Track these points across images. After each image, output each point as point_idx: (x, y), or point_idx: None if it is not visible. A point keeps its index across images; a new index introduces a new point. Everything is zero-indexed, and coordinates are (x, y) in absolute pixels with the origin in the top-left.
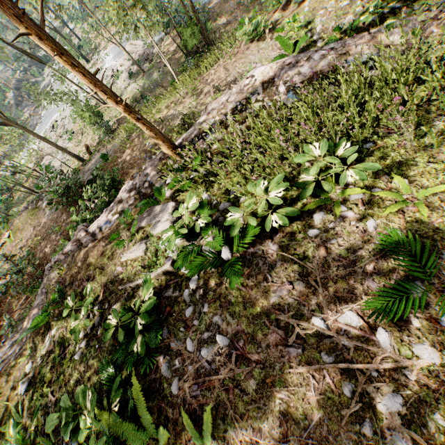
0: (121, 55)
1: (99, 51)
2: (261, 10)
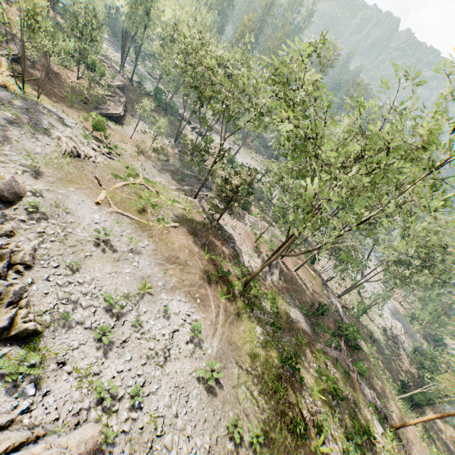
0: (392, 315)
1: (391, 293)
2: (441, 451)
